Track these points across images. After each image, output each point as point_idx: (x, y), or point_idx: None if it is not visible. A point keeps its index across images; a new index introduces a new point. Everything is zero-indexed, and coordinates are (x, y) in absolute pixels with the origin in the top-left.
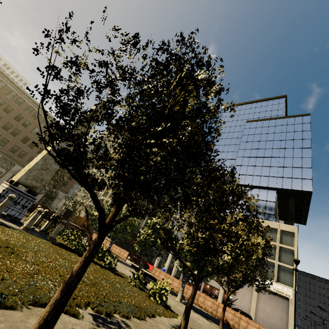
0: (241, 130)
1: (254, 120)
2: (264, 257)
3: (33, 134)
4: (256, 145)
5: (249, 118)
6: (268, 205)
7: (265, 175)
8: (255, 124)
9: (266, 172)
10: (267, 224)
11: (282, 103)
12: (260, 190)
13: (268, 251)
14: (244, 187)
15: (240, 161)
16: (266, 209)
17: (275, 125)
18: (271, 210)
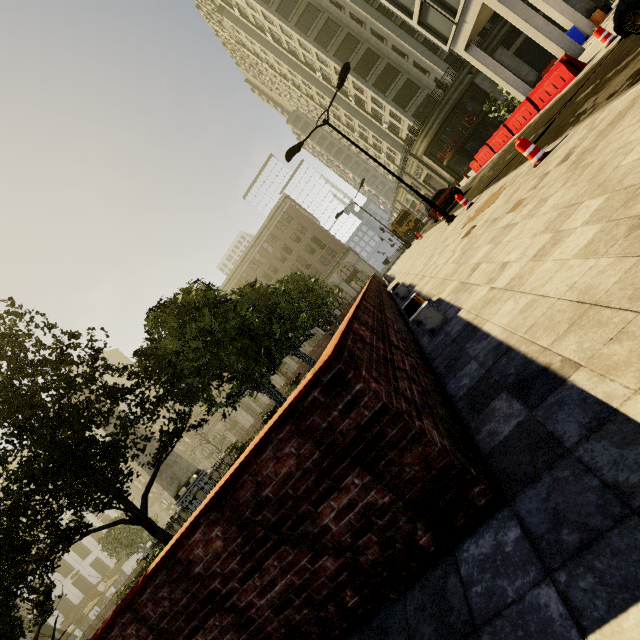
0: None
1: None
2: None
3: None
4: None
5: None
6: None
7: None
8: None
9: None
10: None
11: None
12: None
13: None
14: None
15: None
16: None
17: None
18: None
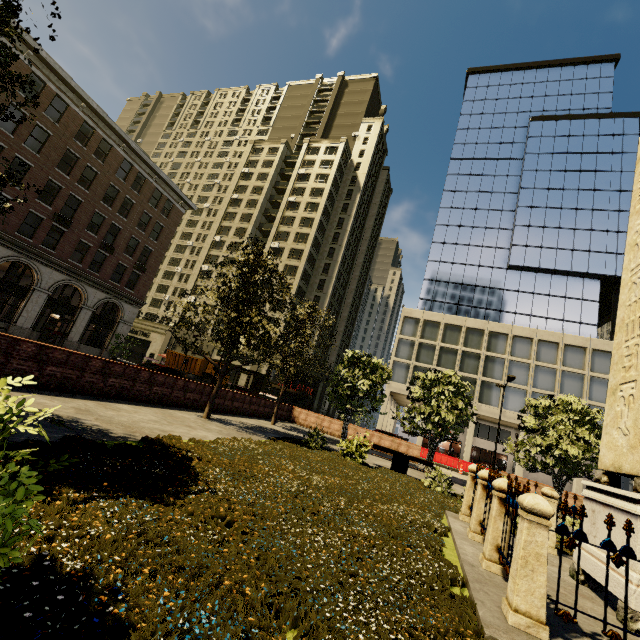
0: (517, 139)
1: (549, 116)
2: (594, 402)
3: (7, 132)
4: (558, 179)
5: (534, 109)
6: (586, 309)
7: (582, 248)
8: (552, 128)
9: (583, 243)
10: (597, 346)
11: (608, 77)
12: (570, 280)
13: (598, 391)
14: (536, 273)
15: (526, 217)
16: (582, 315)
17: (599, 134)
18: (592, 317)
